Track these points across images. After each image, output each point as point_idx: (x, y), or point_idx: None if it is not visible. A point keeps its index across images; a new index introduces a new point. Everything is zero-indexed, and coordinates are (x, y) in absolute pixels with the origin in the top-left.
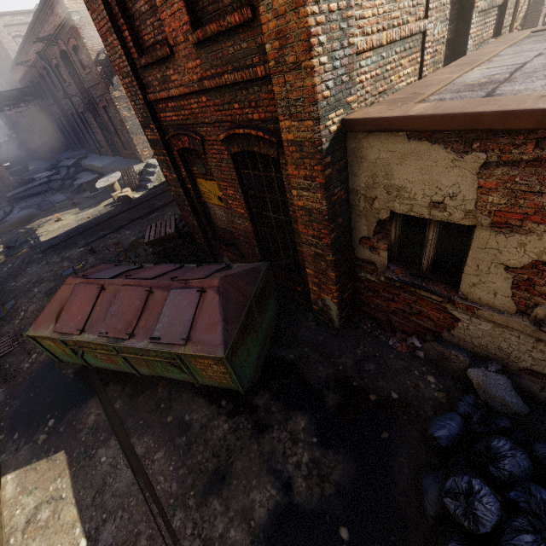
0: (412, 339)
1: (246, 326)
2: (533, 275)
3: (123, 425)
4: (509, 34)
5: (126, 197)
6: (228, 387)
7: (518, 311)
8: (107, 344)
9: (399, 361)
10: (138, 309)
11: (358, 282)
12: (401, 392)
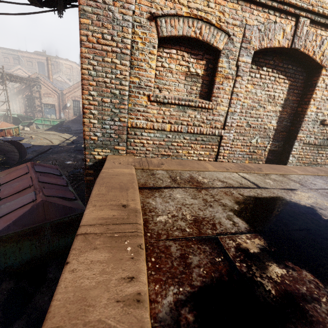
0: None
1: (30, 234)
2: None
3: None
4: None
5: None
6: None
7: None
8: None
9: None
10: (18, 190)
11: None
12: None
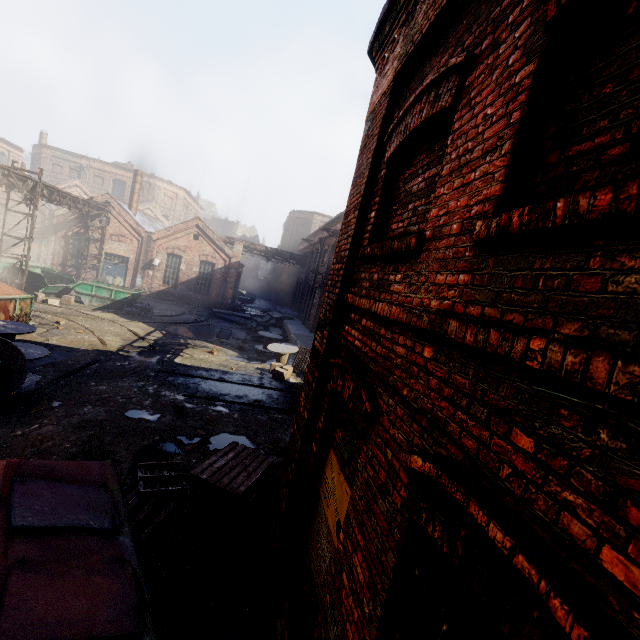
0: None
1: None
2: None
3: None
4: None
5: (281, 374)
6: None
7: None
8: None
9: None
10: None
11: None
12: None
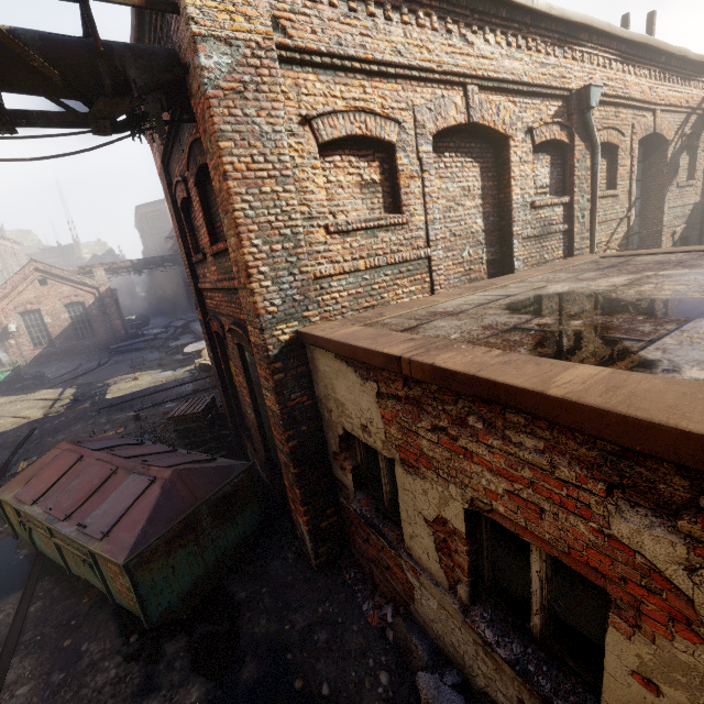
0: (388, 607)
1: (182, 534)
2: (448, 535)
3: (20, 636)
4: (580, 256)
5: (207, 365)
6: (137, 614)
7: (451, 587)
8: (43, 522)
9: (360, 637)
10: (93, 488)
11: (342, 509)
12: (337, 686)
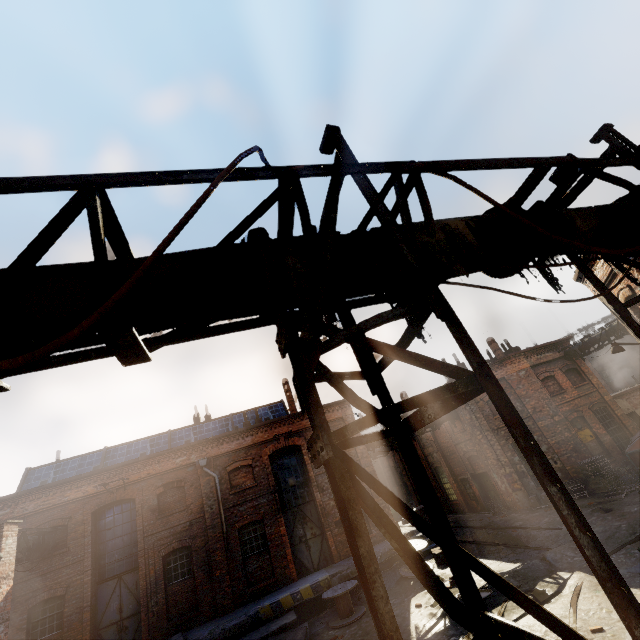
0: None
1: None
2: None
3: None
4: None
5: None
6: None
7: None
8: None
9: None
10: None
11: None
12: None
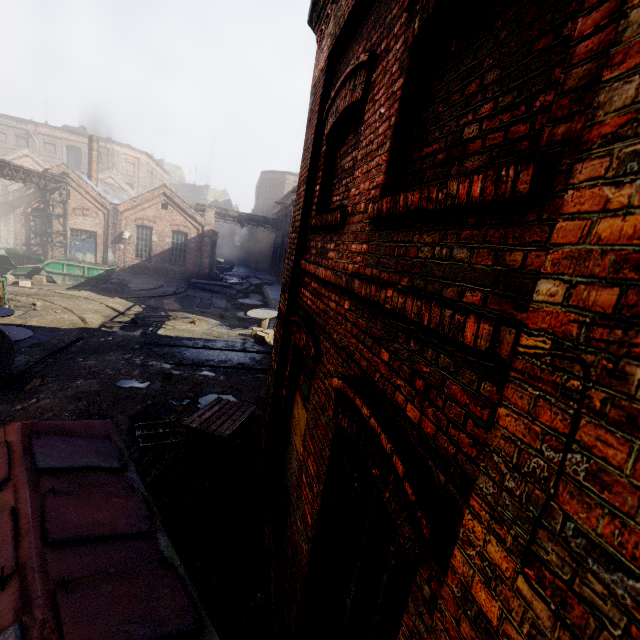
0: None
1: None
2: None
3: None
4: None
5: (262, 338)
6: None
7: None
8: None
9: None
10: None
11: None
12: None
